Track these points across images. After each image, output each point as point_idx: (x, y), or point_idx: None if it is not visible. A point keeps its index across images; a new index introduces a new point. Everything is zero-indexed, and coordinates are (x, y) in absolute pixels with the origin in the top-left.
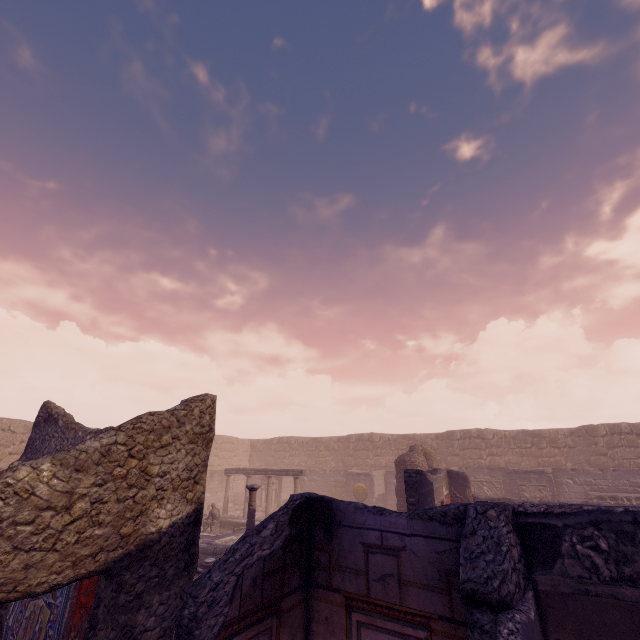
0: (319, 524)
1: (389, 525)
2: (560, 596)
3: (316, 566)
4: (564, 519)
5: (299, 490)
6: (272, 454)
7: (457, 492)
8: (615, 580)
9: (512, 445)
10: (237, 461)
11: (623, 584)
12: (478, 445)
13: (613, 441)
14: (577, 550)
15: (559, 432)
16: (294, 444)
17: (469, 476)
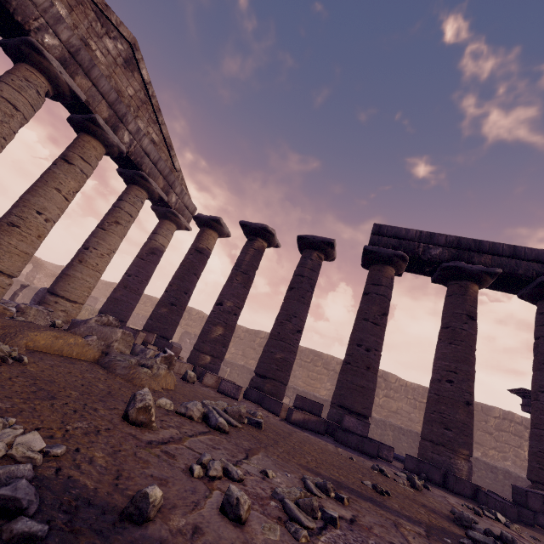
0: None
1: None
2: None
3: None
4: None
5: None
6: None
7: None
8: None
9: None
10: None
11: None
12: None
13: None
14: None
15: None
16: None
17: None
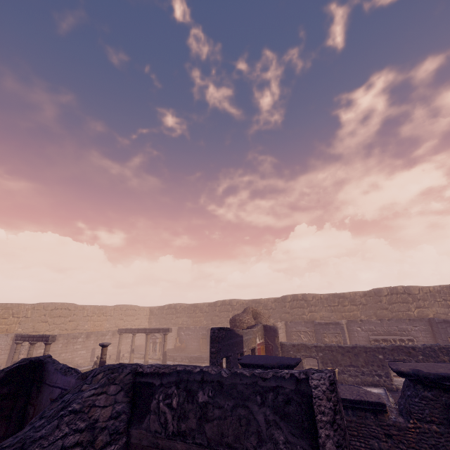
0: (36, 382)
1: (66, 384)
2: (141, 449)
3: (26, 418)
4: (162, 379)
5: (178, 342)
6: (164, 317)
7: (269, 341)
8: (174, 435)
9: (325, 304)
10: (138, 322)
11: (178, 439)
12: (302, 305)
13: (392, 299)
14: (160, 407)
15: (356, 294)
16: (179, 309)
17: (292, 328)
